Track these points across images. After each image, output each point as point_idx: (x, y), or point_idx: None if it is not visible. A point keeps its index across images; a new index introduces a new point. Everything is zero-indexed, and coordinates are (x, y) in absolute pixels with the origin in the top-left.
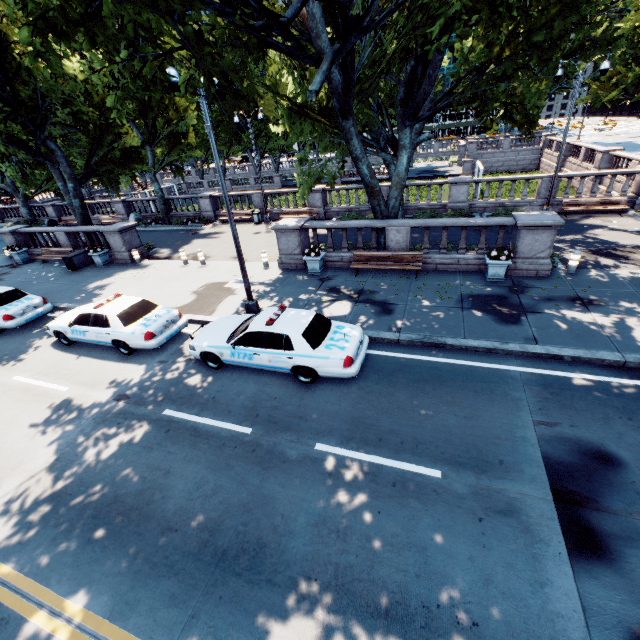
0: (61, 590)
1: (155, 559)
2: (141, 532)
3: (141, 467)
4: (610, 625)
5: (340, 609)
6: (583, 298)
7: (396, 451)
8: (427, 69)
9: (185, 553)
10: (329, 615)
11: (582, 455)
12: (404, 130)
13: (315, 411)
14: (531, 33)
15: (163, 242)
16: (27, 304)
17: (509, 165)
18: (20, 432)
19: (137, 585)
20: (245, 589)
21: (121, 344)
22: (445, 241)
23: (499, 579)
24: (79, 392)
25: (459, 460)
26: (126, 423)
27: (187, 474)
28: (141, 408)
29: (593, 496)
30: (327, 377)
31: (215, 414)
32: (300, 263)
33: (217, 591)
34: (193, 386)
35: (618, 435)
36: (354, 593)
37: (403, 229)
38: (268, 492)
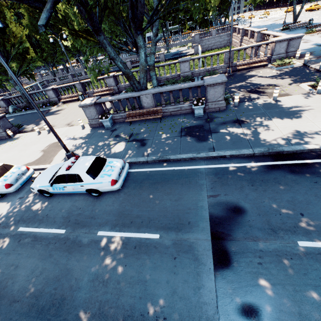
0: None
1: None
2: None
3: (2, 266)
4: (227, 303)
5: None
6: (239, 120)
7: (138, 227)
8: None
9: (21, 314)
10: None
11: (228, 210)
12: (138, 37)
13: (100, 212)
14: None
15: (29, 121)
16: None
17: (217, 45)
18: None
19: None
20: None
21: None
22: (172, 99)
23: (179, 290)
24: None
25: (169, 226)
26: None
27: (27, 265)
28: (6, 229)
29: (229, 233)
30: (106, 191)
31: (46, 225)
32: (100, 123)
33: None
34: (36, 210)
35: (246, 195)
36: (107, 316)
37: (149, 95)
38: (70, 266)
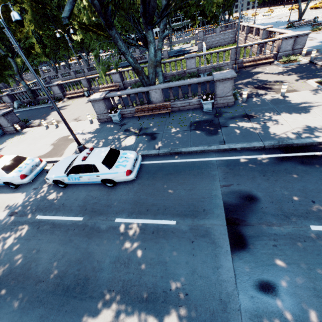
0: None
1: (32, 299)
2: (24, 286)
3: (24, 251)
4: (245, 280)
5: (124, 302)
6: (248, 114)
7: (155, 215)
8: None
9: (48, 292)
10: (119, 307)
11: (241, 199)
12: (148, 32)
13: (115, 201)
14: None
15: (35, 116)
16: None
17: (221, 42)
18: None
19: (23, 315)
20: (78, 304)
21: (9, 183)
22: (181, 94)
23: (199, 270)
24: None
25: (184, 213)
26: (15, 228)
27: (49, 249)
28: (24, 217)
29: (244, 219)
30: (120, 182)
31: (64, 213)
32: (109, 117)
33: (64, 308)
34: (52, 199)
35: (258, 185)
36: (131, 293)
37: (158, 90)
38: (91, 250)
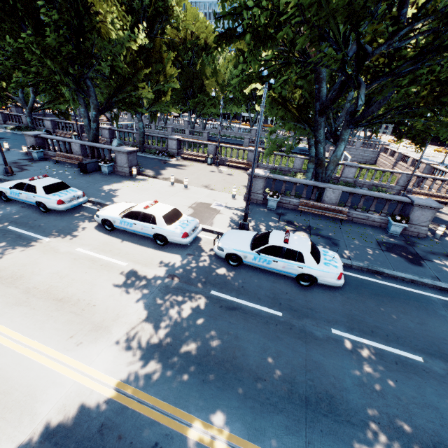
0: (201, 416)
1: (260, 399)
2: (240, 378)
3: (215, 331)
4: None
5: (404, 444)
6: None
7: (386, 340)
8: (378, 99)
9: (280, 397)
10: (400, 447)
11: None
12: (347, 130)
13: (319, 306)
14: (441, 93)
15: (144, 164)
16: (73, 194)
17: (358, 158)
18: (105, 292)
19: (257, 417)
20: (335, 426)
21: (159, 237)
22: (361, 204)
23: None
24: (137, 268)
25: (429, 351)
26: (186, 296)
27: (252, 340)
28: (192, 287)
29: None
30: (321, 284)
31: (249, 299)
32: (260, 200)
33: (316, 426)
34: (223, 276)
35: None
36: (408, 434)
37: (337, 191)
38: (316, 359)
